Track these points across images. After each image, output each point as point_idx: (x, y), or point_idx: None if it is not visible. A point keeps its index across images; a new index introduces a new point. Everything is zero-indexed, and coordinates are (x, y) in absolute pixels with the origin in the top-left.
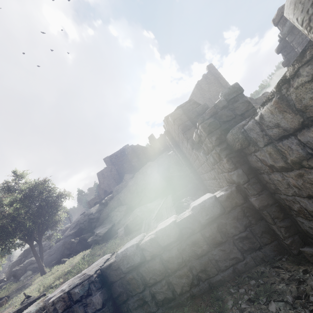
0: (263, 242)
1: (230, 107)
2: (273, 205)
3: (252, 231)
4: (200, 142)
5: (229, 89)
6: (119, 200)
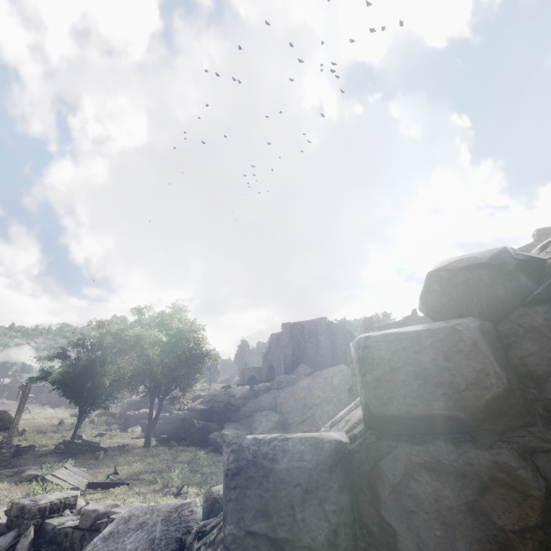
0: None
1: None
2: None
3: None
4: None
5: None
6: (275, 399)
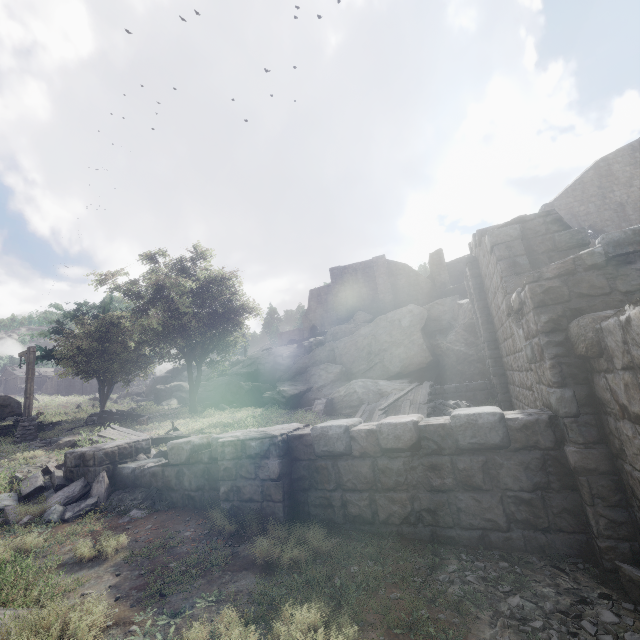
0: (556, 525)
1: (607, 271)
2: (605, 474)
3: (545, 498)
4: (520, 313)
5: (624, 234)
6: (332, 352)
